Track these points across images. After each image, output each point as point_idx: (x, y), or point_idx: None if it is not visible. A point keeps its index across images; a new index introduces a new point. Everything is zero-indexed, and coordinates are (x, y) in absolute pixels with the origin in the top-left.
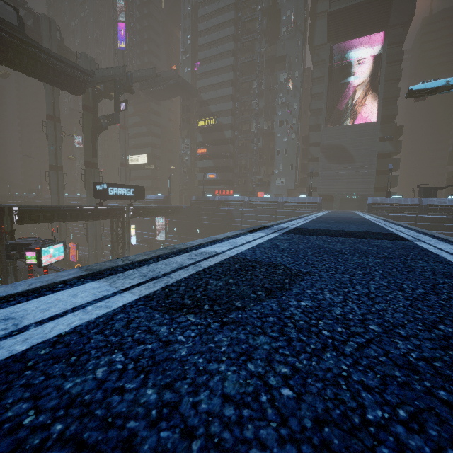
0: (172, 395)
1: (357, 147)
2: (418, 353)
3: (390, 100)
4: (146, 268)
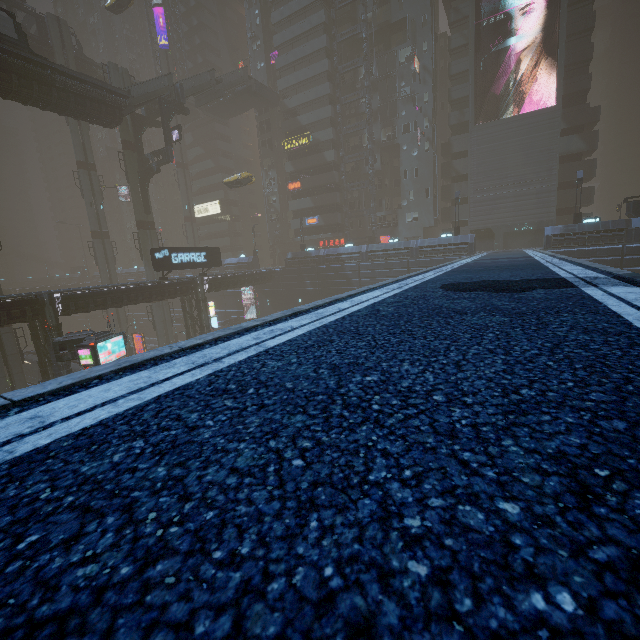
0: (181, 471)
1: (526, 151)
2: (471, 420)
3: (577, 66)
4: (198, 354)
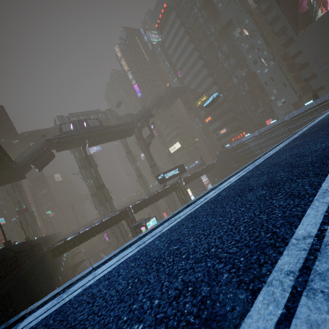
0: (108, 291)
1: None
2: (182, 267)
3: None
4: (142, 239)
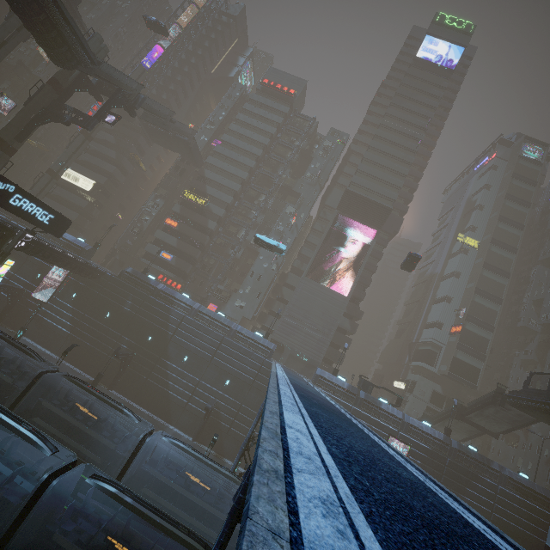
0: None
1: (324, 310)
2: None
3: (362, 285)
4: None
